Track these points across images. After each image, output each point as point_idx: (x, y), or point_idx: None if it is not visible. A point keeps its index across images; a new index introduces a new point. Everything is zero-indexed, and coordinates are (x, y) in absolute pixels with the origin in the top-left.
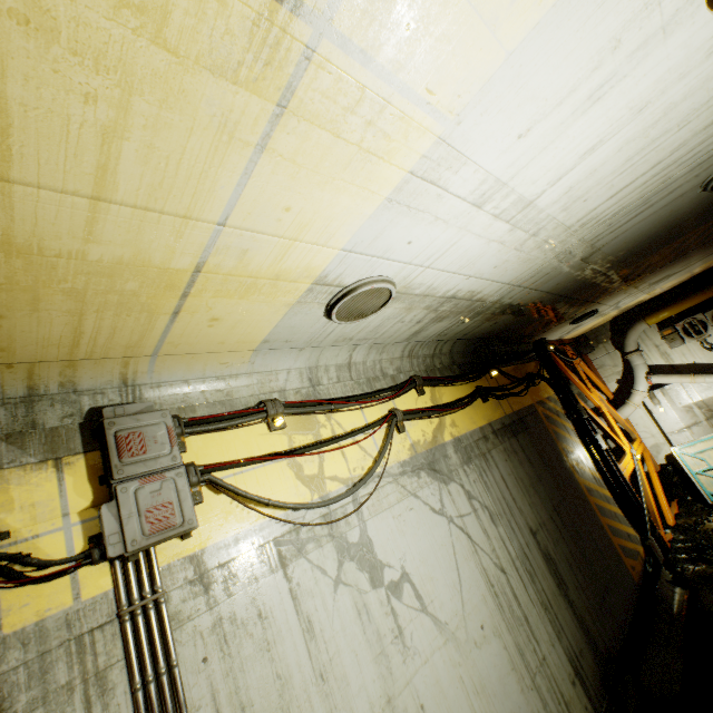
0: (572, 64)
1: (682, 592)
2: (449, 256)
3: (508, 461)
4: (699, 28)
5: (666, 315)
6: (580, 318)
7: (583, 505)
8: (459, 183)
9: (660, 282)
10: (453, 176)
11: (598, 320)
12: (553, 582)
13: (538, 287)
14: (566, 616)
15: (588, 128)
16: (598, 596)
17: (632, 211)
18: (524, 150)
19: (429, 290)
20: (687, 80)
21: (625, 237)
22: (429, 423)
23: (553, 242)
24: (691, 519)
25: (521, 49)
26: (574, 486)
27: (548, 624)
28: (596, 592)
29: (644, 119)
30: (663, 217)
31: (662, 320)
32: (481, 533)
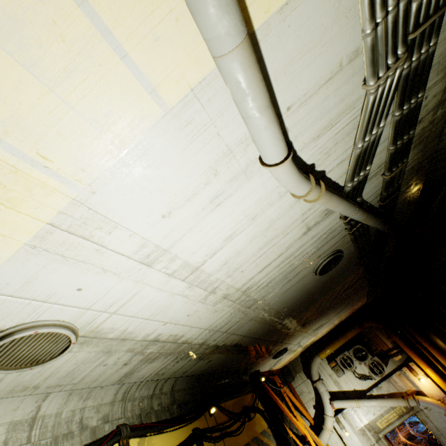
0: (186, 175)
1: None
2: (135, 304)
3: None
4: (267, 179)
5: (329, 351)
6: (278, 353)
7: None
8: (117, 242)
9: (319, 328)
10: (108, 236)
11: (292, 354)
12: None
13: (235, 332)
14: None
15: (221, 222)
16: None
17: (279, 282)
18: (173, 227)
19: (125, 333)
20: (275, 208)
21: (283, 299)
22: None
23: (231, 298)
24: None
25: (135, 151)
26: None
27: None
28: None
29: (259, 225)
30: (301, 288)
31: (328, 355)
32: None
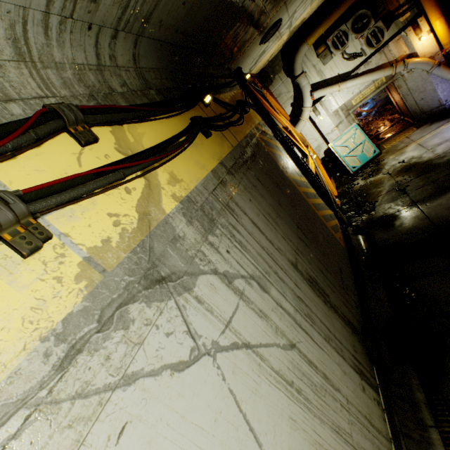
0: None
1: (361, 238)
2: None
3: (252, 200)
4: None
5: (321, 33)
6: (269, 31)
7: (308, 210)
8: None
9: None
10: None
11: (275, 46)
12: (321, 303)
13: None
14: (338, 326)
15: None
16: (340, 281)
17: None
18: None
19: None
20: None
21: None
22: (125, 194)
23: None
24: (345, 187)
25: None
26: (299, 196)
27: (335, 354)
28: (338, 279)
29: None
30: None
31: (316, 40)
32: (258, 320)
